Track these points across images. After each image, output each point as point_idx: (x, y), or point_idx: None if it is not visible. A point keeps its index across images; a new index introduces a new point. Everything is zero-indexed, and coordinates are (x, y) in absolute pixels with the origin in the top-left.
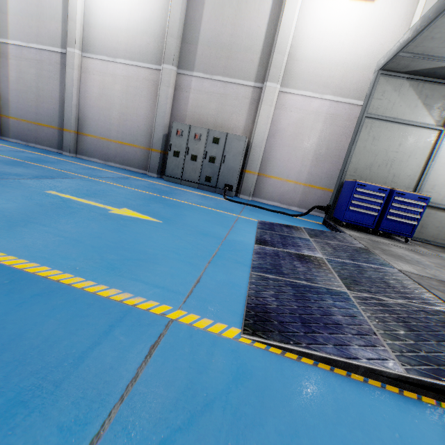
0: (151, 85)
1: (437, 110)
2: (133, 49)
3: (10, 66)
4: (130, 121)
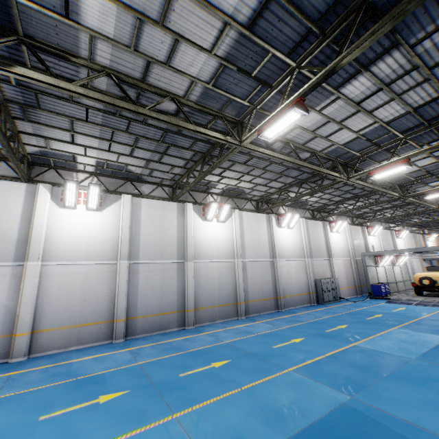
0: (303, 266)
1: (373, 262)
2: (295, 254)
3: (247, 272)
4: (300, 283)
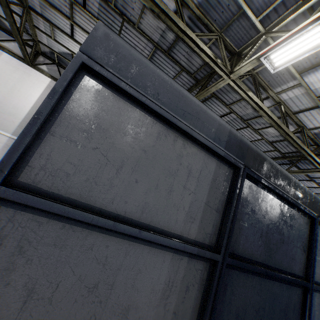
0: None
1: None
2: None
3: None
4: None
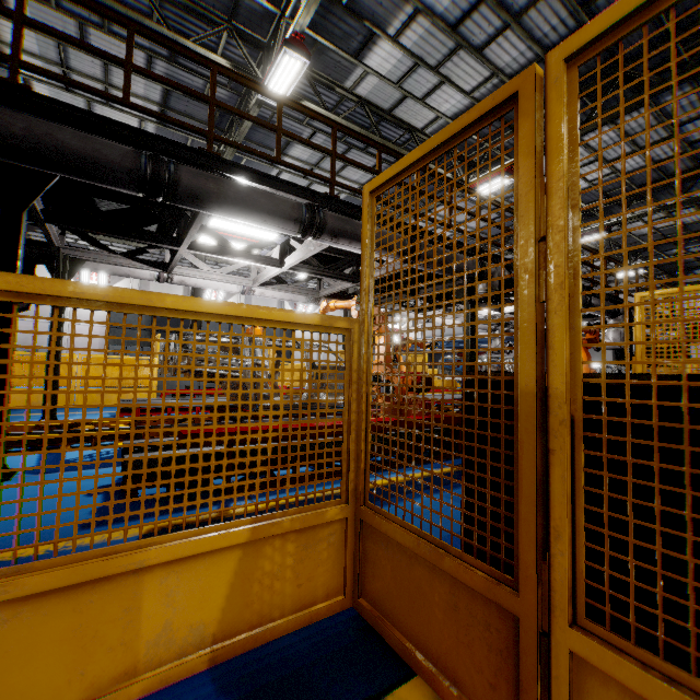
0: None
1: None
2: None
3: None
4: None
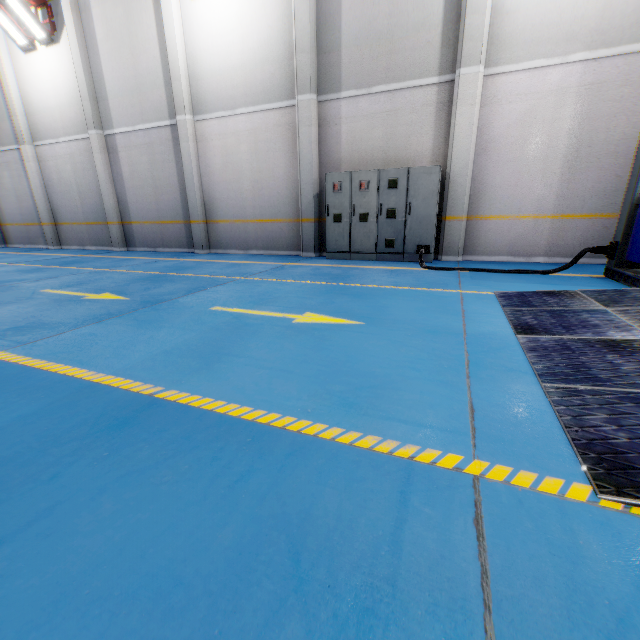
0: (286, 131)
1: None
2: (254, 89)
3: (121, 161)
4: (267, 189)
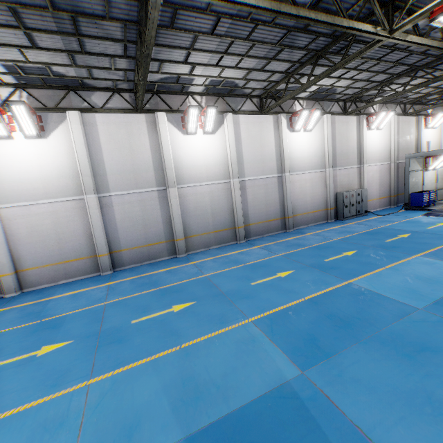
0: (322, 179)
1: (420, 165)
2: (312, 165)
3: (247, 193)
4: (315, 199)
